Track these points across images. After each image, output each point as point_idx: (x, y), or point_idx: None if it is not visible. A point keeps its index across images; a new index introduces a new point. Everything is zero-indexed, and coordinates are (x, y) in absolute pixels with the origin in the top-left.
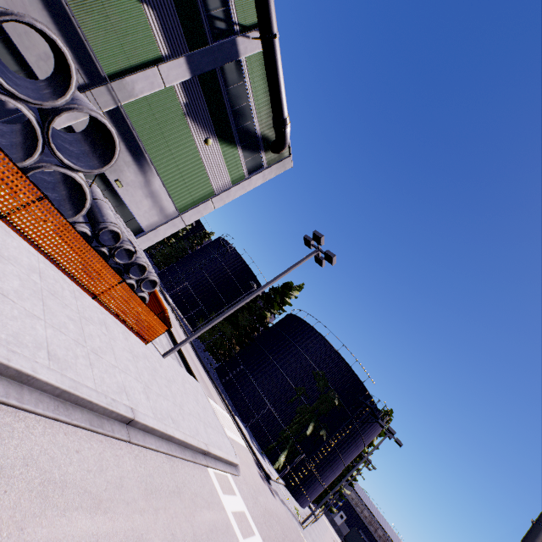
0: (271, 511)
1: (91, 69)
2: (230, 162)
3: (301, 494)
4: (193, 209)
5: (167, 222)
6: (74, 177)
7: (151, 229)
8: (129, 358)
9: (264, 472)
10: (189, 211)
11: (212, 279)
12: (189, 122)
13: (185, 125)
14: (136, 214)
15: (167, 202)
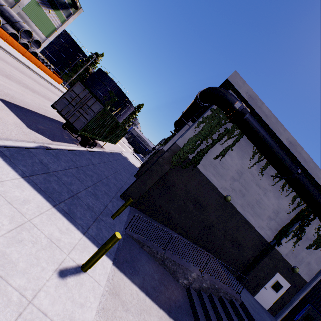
0: None
1: (10, 0)
2: (59, 16)
3: None
4: (51, 36)
5: (44, 42)
6: (35, 51)
7: None
8: (61, 88)
9: None
10: (50, 37)
11: (59, 49)
12: (42, 7)
13: (41, 8)
14: None
15: (42, 35)
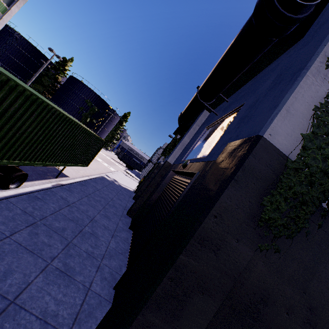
0: None
1: None
2: None
3: None
4: None
5: None
6: None
7: None
8: None
9: None
10: None
11: (17, 59)
12: None
13: None
14: None
15: None
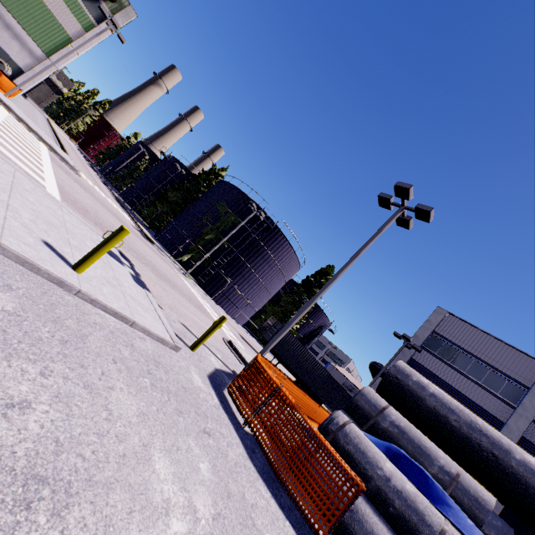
0: (113, 211)
1: None
2: (74, 10)
3: (217, 295)
4: (58, 53)
5: (39, 64)
6: None
7: (29, 70)
8: None
9: (147, 236)
10: (55, 54)
11: (157, 182)
12: None
13: None
14: (11, 55)
15: (33, 46)
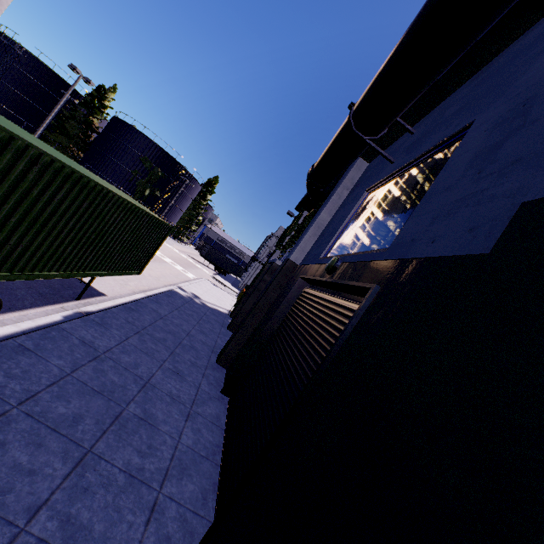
0: None
1: None
2: None
3: None
4: None
5: None
6: None
7: None
8: None
9: None
10: None
11: (21, 91)
12: None
13: None
14: None
15: None
